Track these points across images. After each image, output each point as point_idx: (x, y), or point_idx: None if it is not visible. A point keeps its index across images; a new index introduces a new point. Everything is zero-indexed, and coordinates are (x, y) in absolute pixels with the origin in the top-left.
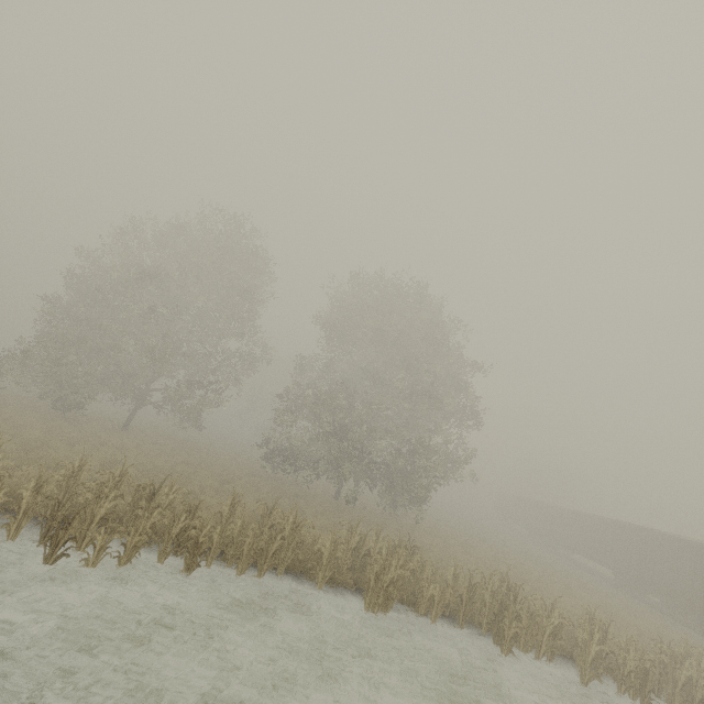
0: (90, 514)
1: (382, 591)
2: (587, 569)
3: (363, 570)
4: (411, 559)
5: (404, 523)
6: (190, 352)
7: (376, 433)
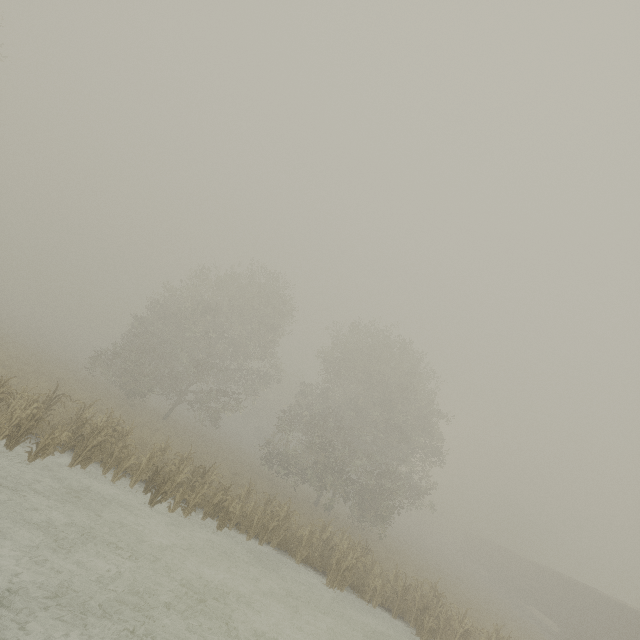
0: (172, 479)
1: (340, 573)
2: (537, 620)
3: (329, 560)
4: (365, 557)
5: (369, 537)
6: (225, 369)
7: (355, 455)
